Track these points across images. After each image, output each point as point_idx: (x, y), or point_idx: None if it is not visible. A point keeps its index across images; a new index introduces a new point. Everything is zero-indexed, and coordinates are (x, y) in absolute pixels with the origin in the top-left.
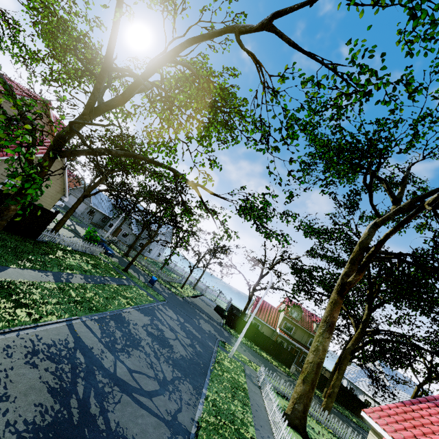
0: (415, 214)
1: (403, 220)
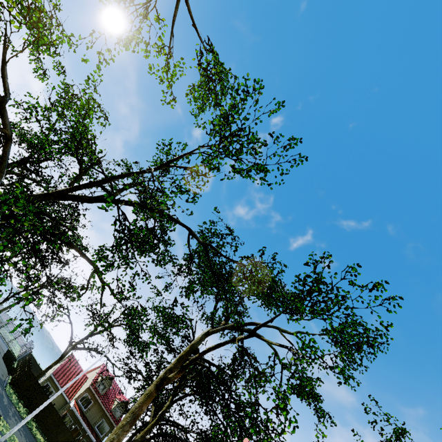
0: (230, 342)
1: (223, 343)
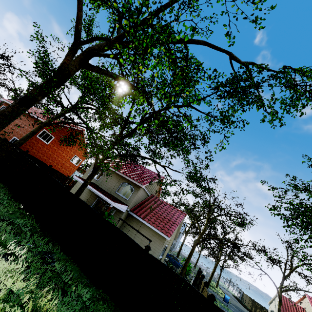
0: None
1: None
